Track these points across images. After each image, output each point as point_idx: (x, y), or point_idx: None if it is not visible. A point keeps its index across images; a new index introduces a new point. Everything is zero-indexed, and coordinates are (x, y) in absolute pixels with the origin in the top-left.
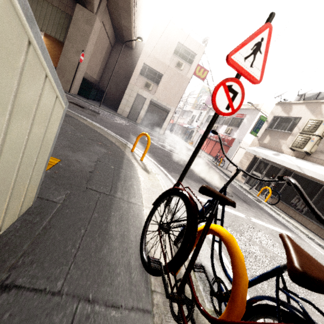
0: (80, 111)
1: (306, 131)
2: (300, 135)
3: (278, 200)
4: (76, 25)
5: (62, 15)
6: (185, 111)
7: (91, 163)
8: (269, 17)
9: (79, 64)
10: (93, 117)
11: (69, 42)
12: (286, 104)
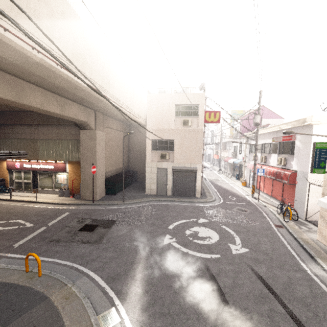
0: (83, 245)
1: None
2: None
3: None
4: (84, 145)
5: (74, 143)
6: (225, 142)
7: None
8: None
9: (93, 175)
10: (97, 245)
11: (83, 160)
12: None
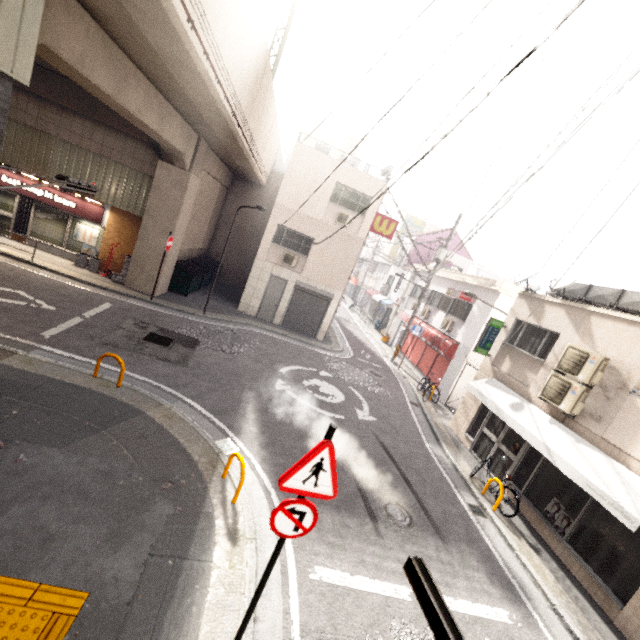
0: (161, 363)
1: (563, 369)
2: (555, 376)
3: (515, 510)
4: (158, 191)
5: (137, 177)
6: (377, 262)
7: (136, 572)
8: (328, 432)
9: (165, 253)
10: (183, 368)
11: (149, 218)
12: (535, 299)
